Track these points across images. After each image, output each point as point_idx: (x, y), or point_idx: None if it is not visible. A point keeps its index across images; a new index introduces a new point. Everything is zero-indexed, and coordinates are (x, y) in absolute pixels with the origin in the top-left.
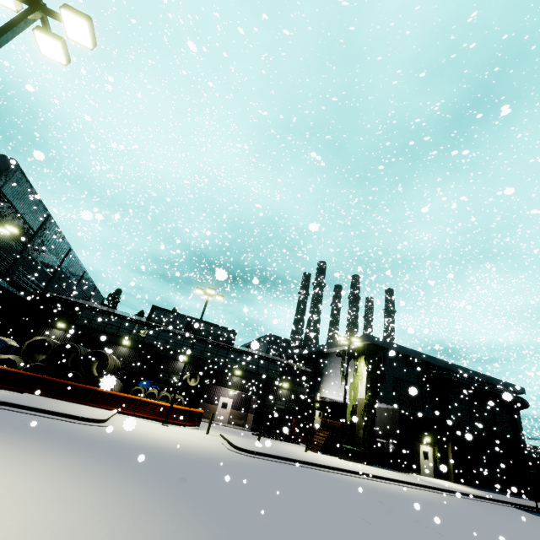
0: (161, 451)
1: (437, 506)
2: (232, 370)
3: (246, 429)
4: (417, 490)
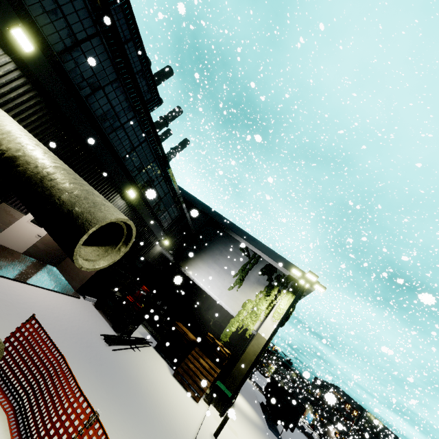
0: None
1: None
2: (124, 182)
3: (63, 277)
4: None
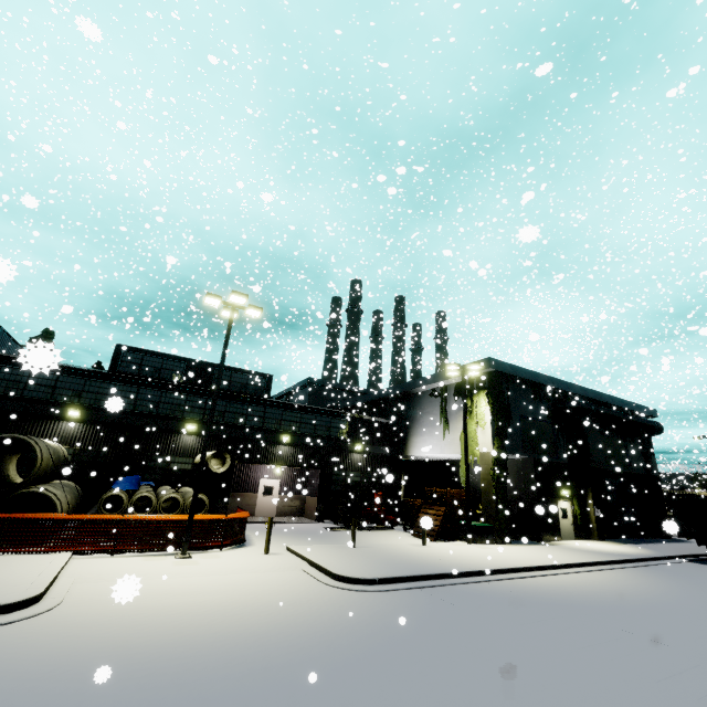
0: (211, 671)
1: (681, 606)
2: (276, 437)
3: (307, 519)
4: (604, 574)
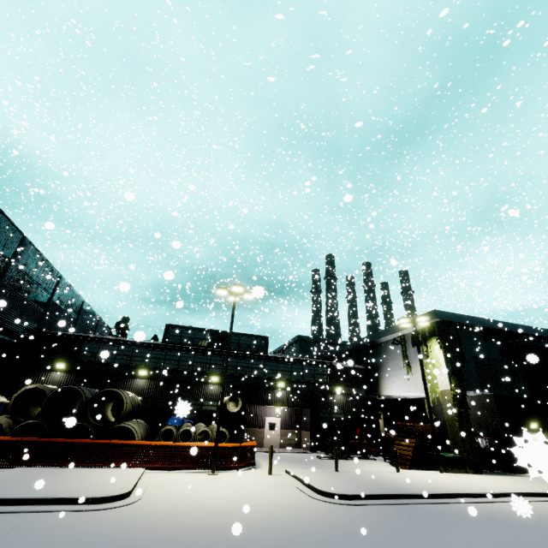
0: (229, 544)
1: None
2: (274, 383)
3: (304, 450)
4: None
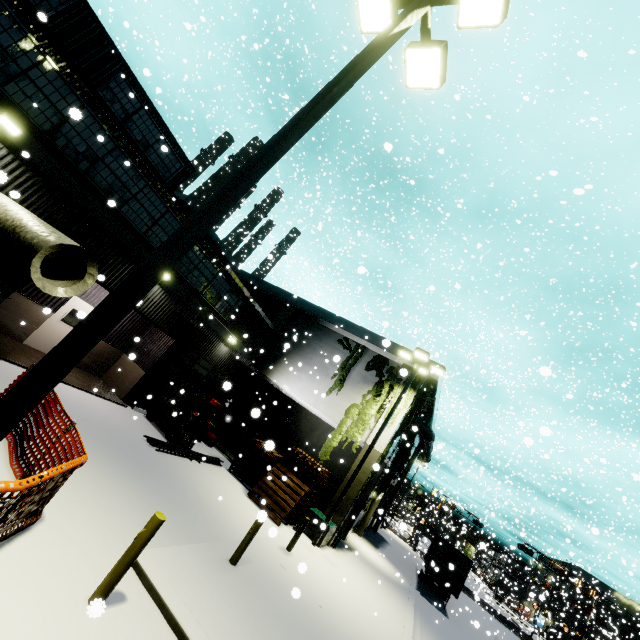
0: None
1: None
2: None
3: (107, 386)
4: None
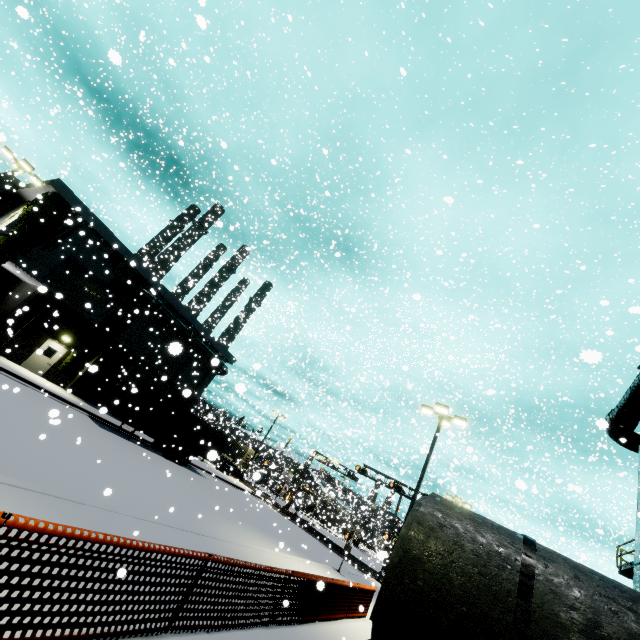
0: None
1: None
2: None
3: None
4: None
